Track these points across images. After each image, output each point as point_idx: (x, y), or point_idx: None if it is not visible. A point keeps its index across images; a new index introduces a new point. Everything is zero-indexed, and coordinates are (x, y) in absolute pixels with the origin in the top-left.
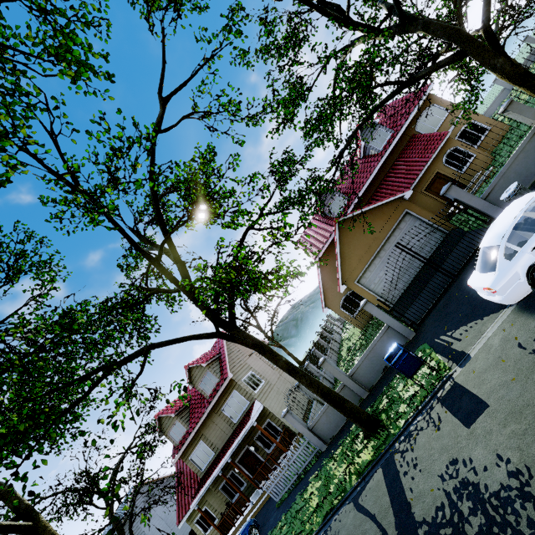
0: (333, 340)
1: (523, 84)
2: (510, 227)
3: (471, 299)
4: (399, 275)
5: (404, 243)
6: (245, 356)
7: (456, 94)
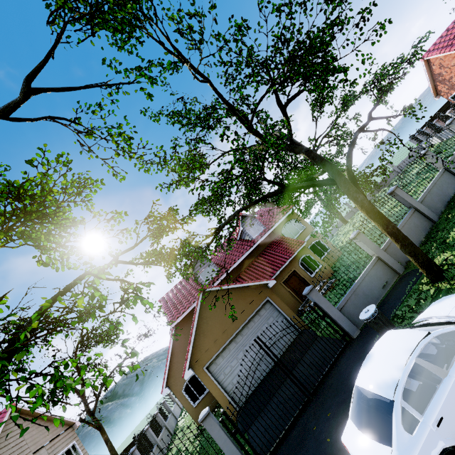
0: (166, 429)
1: (377, 220)
2: (403, 376)
3: (336, 450)
4: (252, 368)
5: (261, 332)
6: (26, 453)
7: (317, 213)
